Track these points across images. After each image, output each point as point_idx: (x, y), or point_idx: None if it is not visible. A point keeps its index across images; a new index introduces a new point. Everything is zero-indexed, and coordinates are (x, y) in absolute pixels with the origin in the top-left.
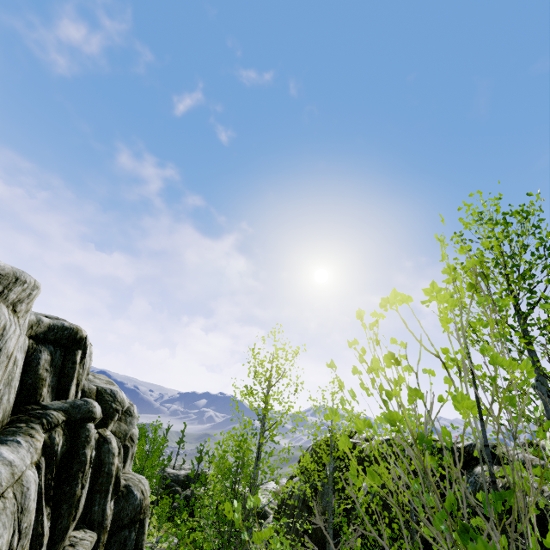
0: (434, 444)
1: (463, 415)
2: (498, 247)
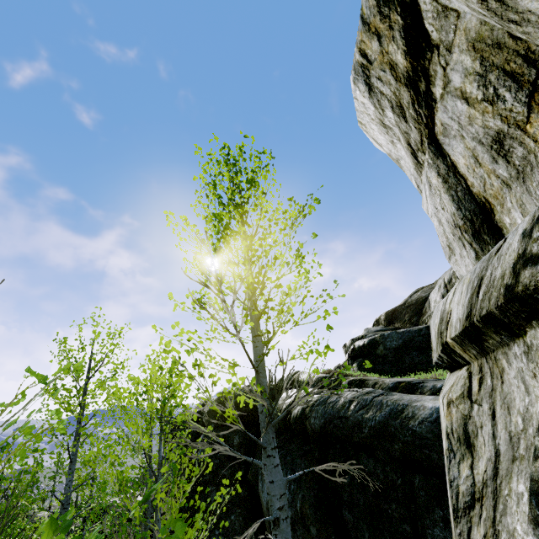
0: (252, 388)
1: (160, 342)
2: (229, 187)
